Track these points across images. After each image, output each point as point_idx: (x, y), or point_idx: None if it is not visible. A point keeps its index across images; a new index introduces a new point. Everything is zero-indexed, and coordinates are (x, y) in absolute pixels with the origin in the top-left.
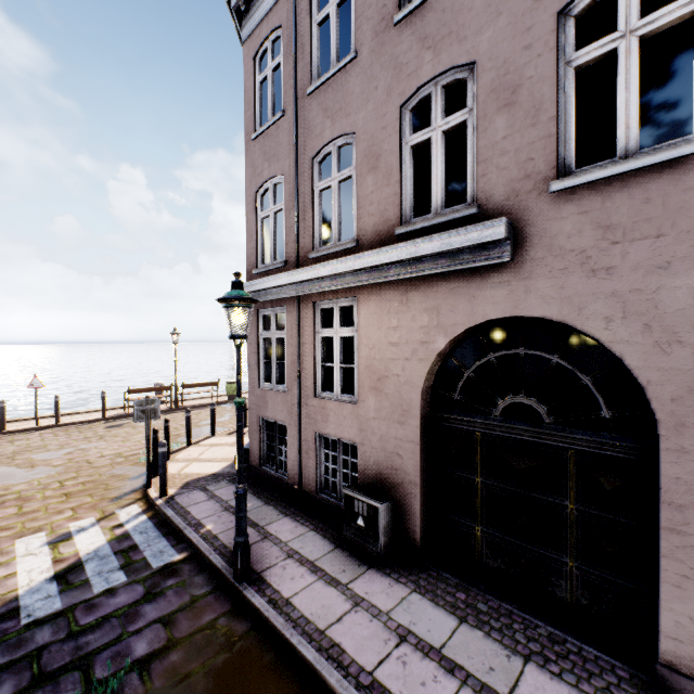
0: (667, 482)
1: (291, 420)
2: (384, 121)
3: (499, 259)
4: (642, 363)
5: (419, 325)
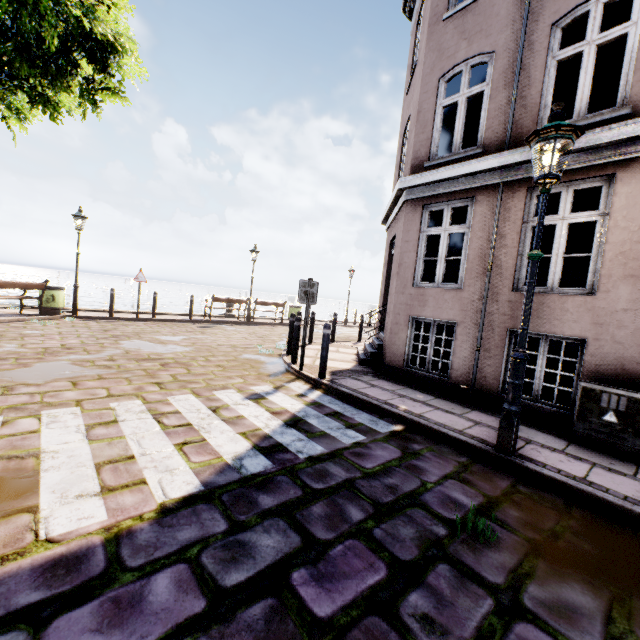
0: None
1: (465, 317)
2: None
3: None
4: None
5: None
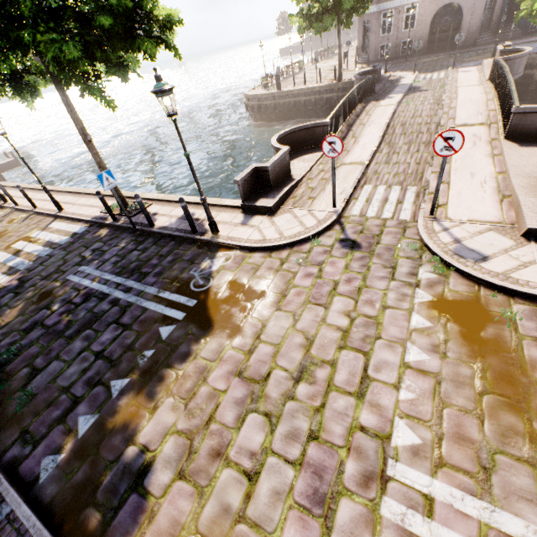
0: (462, 23)
1: (393, 41)
2: None
3: None
4: (463, 8)
5: (432, 8)
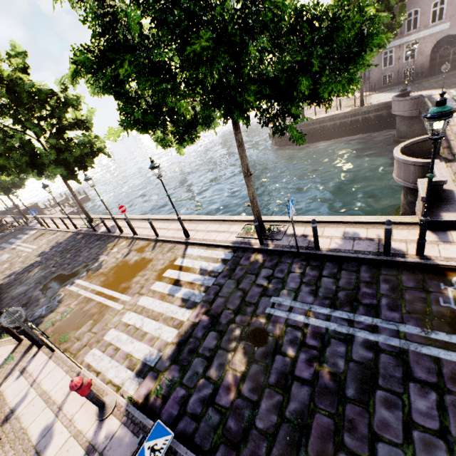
0: None
1: (394, 71)
2: (427, 7)
3: (447, 28)
4: None
5: (431, 41)
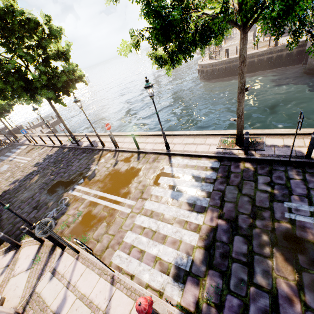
0: None
1: None
2: None
3: None
4: None
5: None
